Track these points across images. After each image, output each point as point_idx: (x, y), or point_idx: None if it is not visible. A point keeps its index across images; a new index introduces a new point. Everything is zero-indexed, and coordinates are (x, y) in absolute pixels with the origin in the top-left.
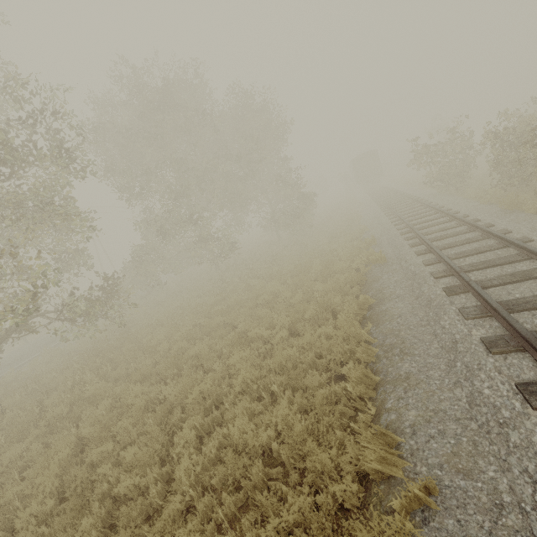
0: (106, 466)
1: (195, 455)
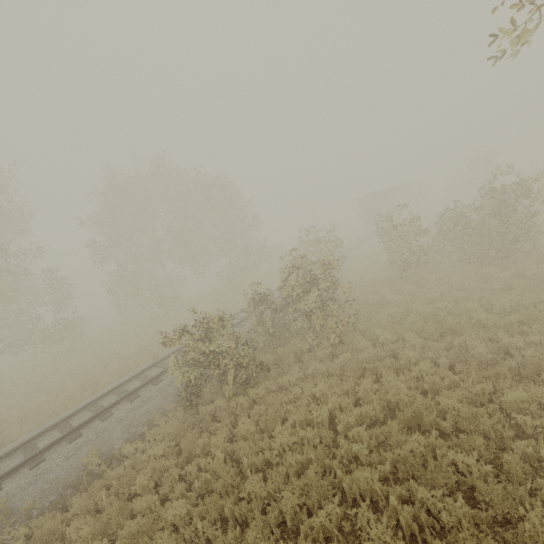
0: None
1: None
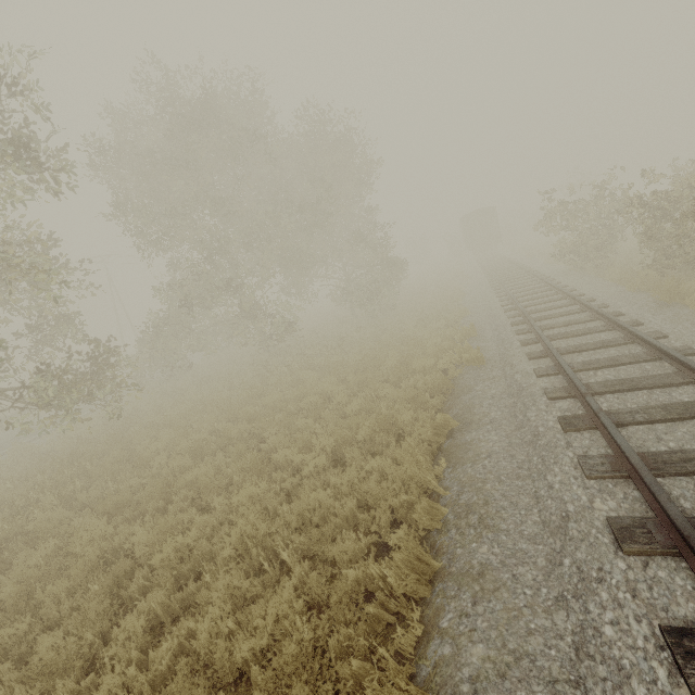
0: (2, 665)
1: (130, 668)
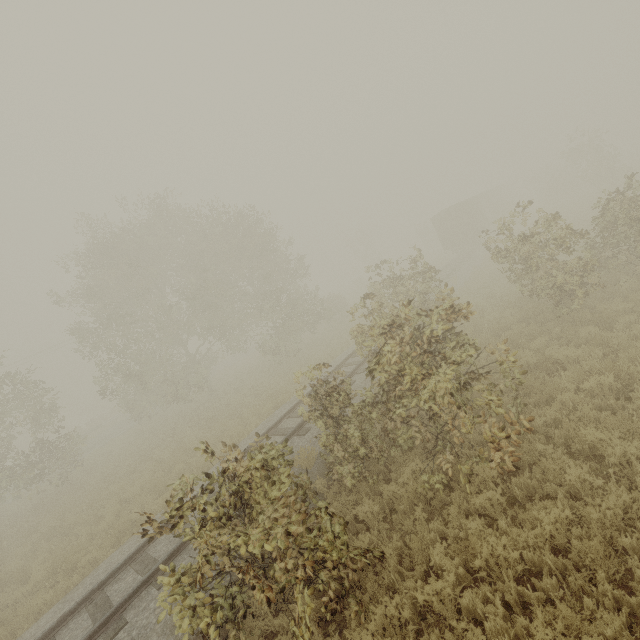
0: None
1: None
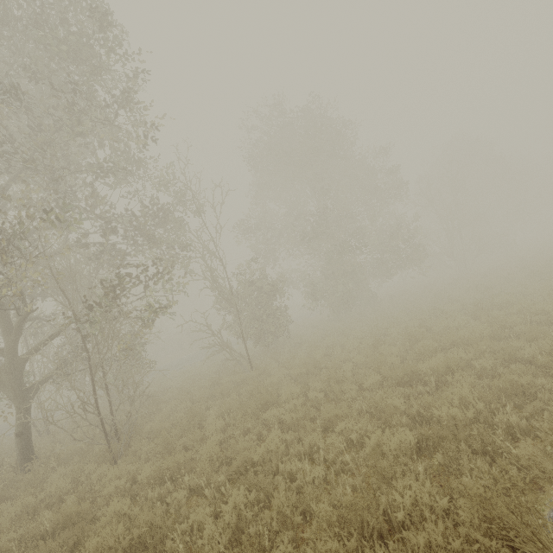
0: None
1: None
